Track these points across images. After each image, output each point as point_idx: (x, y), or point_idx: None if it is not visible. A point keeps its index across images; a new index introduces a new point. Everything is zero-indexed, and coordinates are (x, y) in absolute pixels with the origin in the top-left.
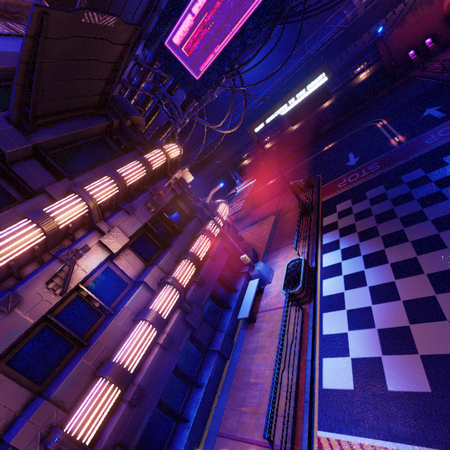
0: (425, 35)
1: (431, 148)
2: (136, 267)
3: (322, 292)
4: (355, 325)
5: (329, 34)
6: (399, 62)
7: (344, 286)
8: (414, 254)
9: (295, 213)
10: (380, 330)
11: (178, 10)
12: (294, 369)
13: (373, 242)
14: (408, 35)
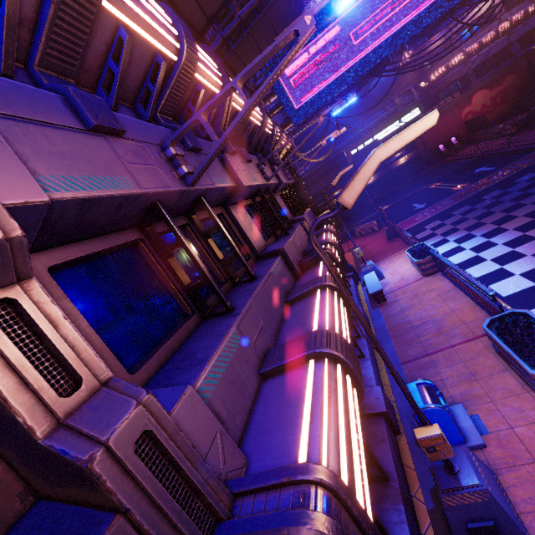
0: (450, 135)
1: (498, 181)
2: (287, 212)
3: (452, 263)
4: (506, 262)
5: (375, 121)
6: (431, 152)
7: (475, 252)
8: (530, 219)
9: (378, 242)
10: (533, 255)
11: None
12: (463, 298)
13: (483, 227)
14: (437, 133)
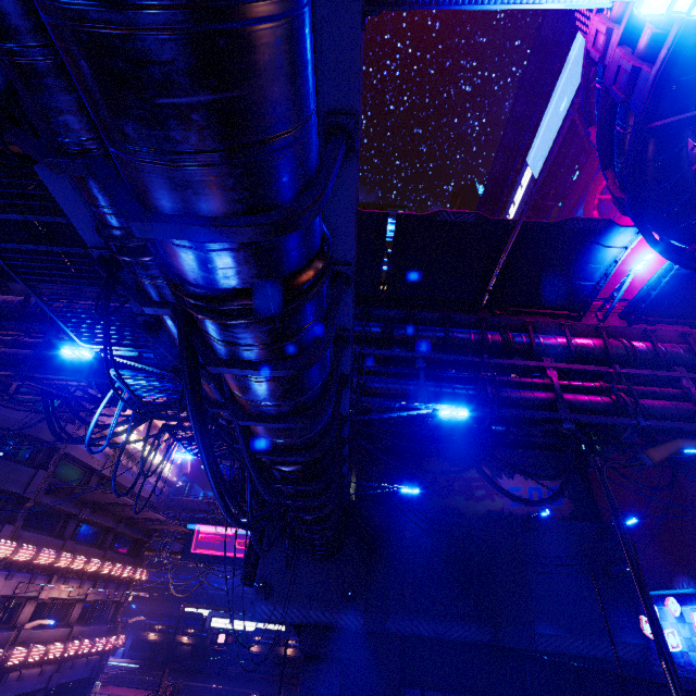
0: None
1: None
2: (75, 617)
3: None
4: None
5: None
6: None
7: None
8: None
9: None
10: None
11: (213, 523)
12: None
13: None
14: None
